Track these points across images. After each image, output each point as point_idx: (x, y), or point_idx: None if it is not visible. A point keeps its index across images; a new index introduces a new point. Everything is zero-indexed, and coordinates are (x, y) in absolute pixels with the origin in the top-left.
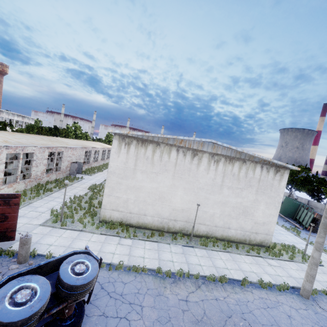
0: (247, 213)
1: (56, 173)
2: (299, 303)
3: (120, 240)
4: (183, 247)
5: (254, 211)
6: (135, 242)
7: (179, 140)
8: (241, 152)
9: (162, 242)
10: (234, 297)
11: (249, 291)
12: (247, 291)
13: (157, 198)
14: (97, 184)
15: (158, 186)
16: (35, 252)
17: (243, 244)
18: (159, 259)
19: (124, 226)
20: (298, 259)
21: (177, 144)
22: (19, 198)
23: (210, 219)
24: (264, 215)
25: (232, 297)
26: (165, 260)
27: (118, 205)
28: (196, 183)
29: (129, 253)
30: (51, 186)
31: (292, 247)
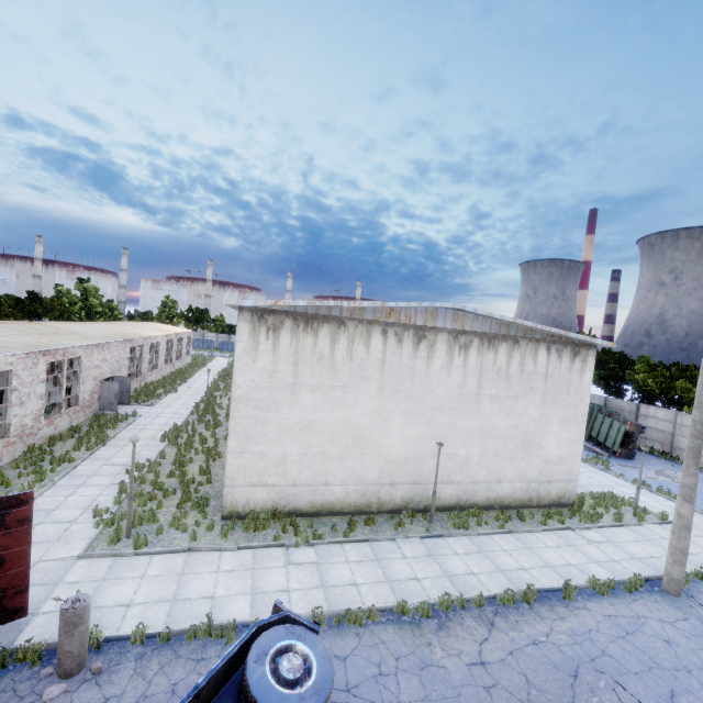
0: (530, 446)
1: (70, 413)
2: (670, 609)
3: (288, 555)
4: (424, 541)
5: (542, 439)
6: (323, 553)
7: (385, 309)
8: (510, 322)
9: (378, 540)
10: (563, 629)
11: (582, 608)
12: (579, 609)
13: (350, 442)
14: (179, 426)
15: (350, 416)
16: (98, 634)
17: (528, 508)
18: (389, 581)
19: (285, 518)
20: (629, 519)
21: (382, 318)
22: (29, 504)
23: (462, 470)
24: (561, 444)
25: (560, 630)
26: (403, 580)
27: (265, 472)
28: (428, 398)
29: (320, 582)
30: (66, 448)
31: (611, 497)
